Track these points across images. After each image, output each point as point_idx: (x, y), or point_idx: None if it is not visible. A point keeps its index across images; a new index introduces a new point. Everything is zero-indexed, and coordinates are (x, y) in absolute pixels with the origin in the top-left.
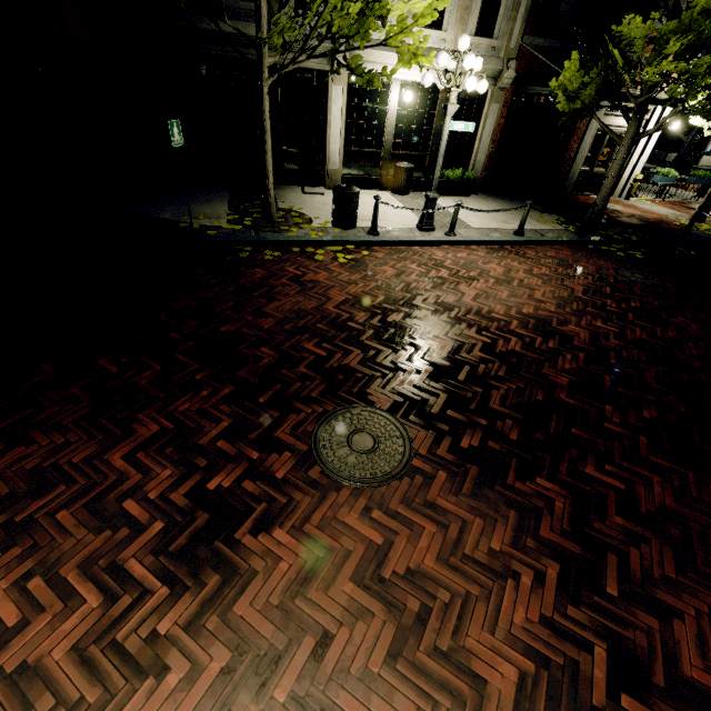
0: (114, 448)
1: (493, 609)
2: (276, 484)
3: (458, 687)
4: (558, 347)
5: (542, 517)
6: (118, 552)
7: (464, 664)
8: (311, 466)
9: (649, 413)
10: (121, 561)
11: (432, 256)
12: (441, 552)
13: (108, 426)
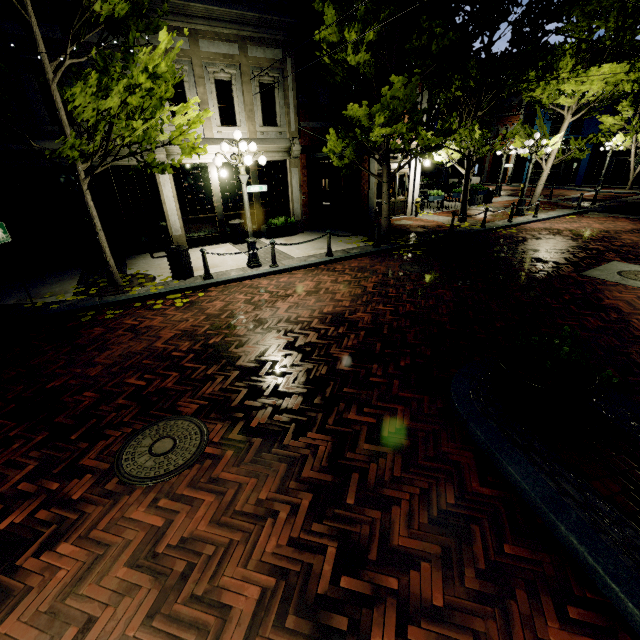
0: None
1: (251, 547)
2: (70, 506)
3: (206, 621)
4: (346, 331)
5: (307, 462)
6: None
7: (216, 600)
8: (110, 479)
9: (404, 362)
10: None
11: (259, 285)
12: (215, 516)
13: None
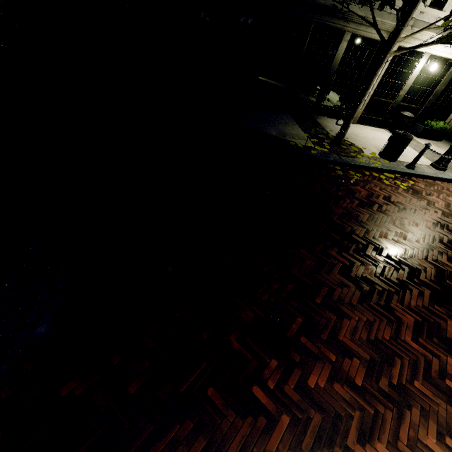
0: (400, 331)
1: None
2: None
3: None
4: None
5: None
6: None
7: None
8: None
9: None
10: None
11: None
12: None
13: (381, 310)
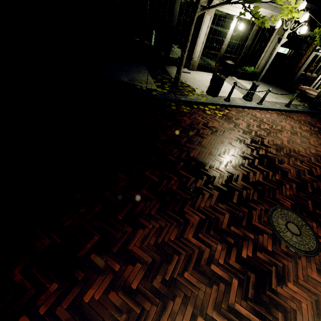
0: (185, 230)
1: None
2: (271, 254)
3: None
4: None
5: None
6: (226, 299)
7: None
8: (279, 243)
9: None
10: (231, 305)
11: (256, 115)
12: None
13: (174, 216)
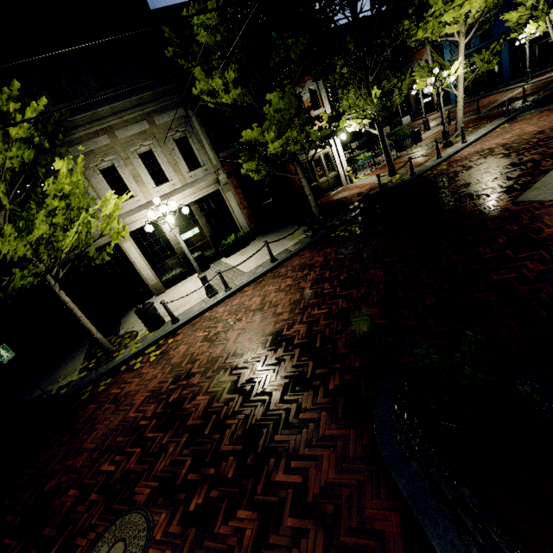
0: None
1: None
2: None
3: None
4: (282, 353)
5: None
6: None
7: None
8: None
9: (333, 384)
10: None
11: (216, 315)
12: None
13: None
